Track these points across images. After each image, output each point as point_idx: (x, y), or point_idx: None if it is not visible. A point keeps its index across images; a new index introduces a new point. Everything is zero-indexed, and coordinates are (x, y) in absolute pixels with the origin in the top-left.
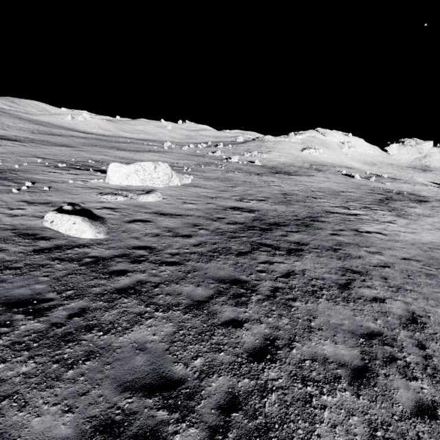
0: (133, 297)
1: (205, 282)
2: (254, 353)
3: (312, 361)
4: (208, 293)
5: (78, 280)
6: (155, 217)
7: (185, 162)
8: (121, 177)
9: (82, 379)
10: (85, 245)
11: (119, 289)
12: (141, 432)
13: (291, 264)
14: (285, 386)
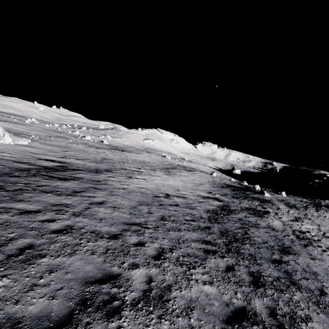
0: None
1: None
2: None
3: (0, 208)
4: None
5: None
6: None
7: (37, 133)
8: None
9: None
10: None
11: None
12: None
13: (53, 183)
14: None
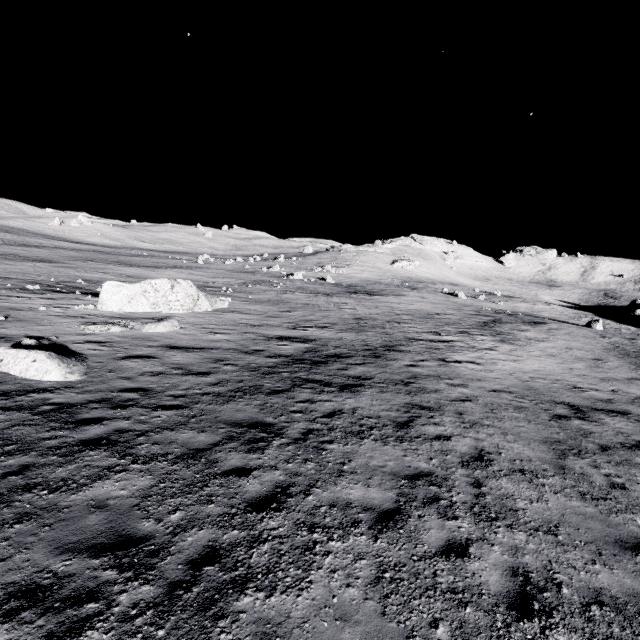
0: (103, 448)
1: (213, 427)
2: (255, 503)
3: (330, 507)
4: (214, 440)
5: (26, 432)
6: (162, 352)
7: (225, 281)
8: (121, 301)
9: (5, 544)
10: (47, 389)
11: (85, 440)
12: (75, 594)
13: (341, 402)
14: (285, 535)
